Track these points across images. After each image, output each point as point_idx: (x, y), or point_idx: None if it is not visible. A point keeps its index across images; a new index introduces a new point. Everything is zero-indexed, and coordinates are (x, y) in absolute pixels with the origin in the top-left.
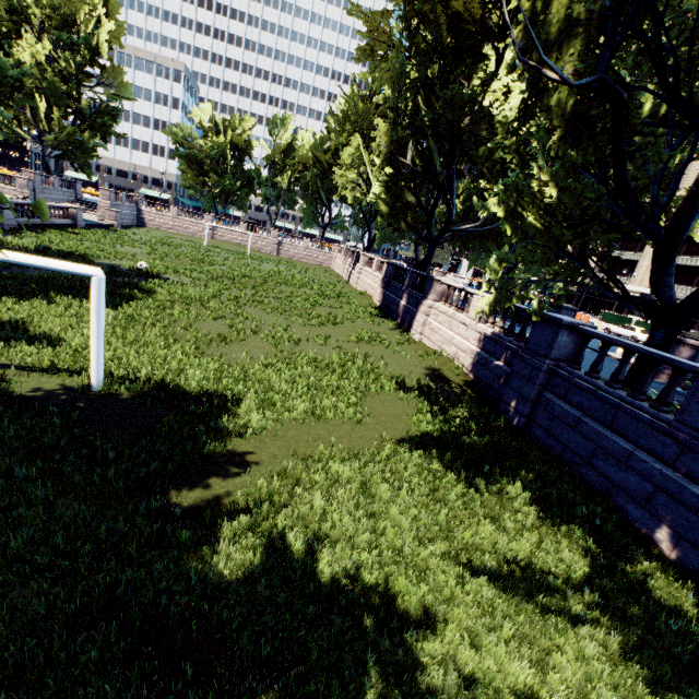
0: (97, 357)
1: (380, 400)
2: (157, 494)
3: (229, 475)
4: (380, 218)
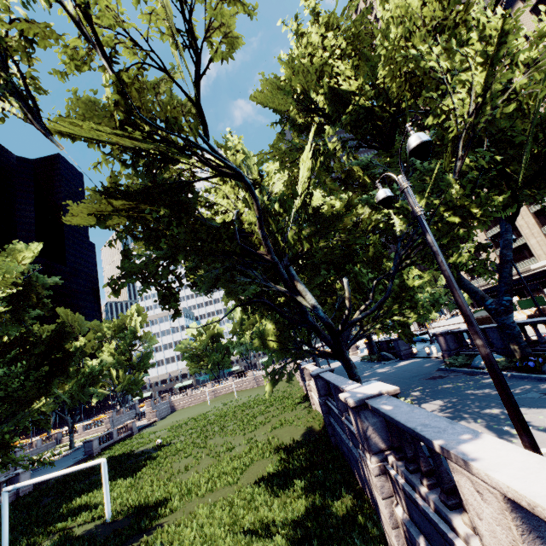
0: (107, 502)
1: (258, 465)
2: None
3: (150, 534)
4: None
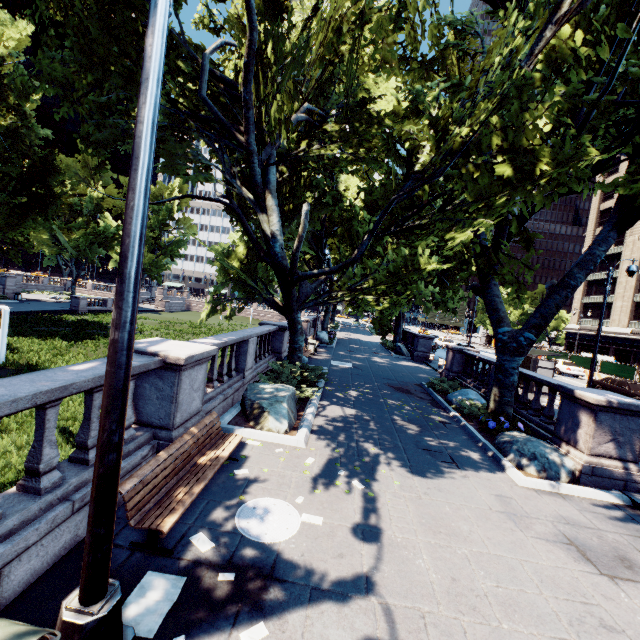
0: (1, 348)
1: None
2: None
3: None
4: None
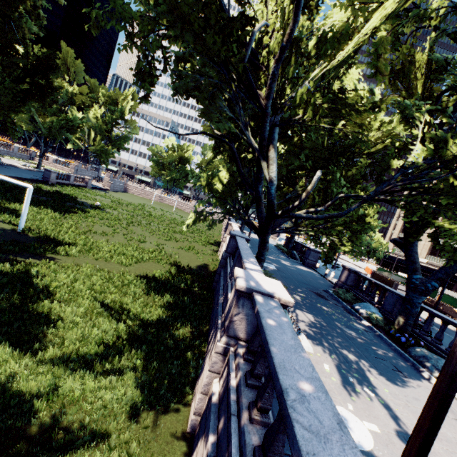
0: (23, 218)
1: (152, 265)
2: (5, 254)
3: (39, 259)
4: None
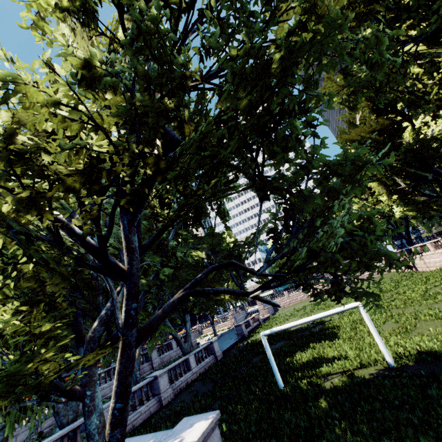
0: (383, 345)
1: None
2: None
3: None
4: (412, 220)
